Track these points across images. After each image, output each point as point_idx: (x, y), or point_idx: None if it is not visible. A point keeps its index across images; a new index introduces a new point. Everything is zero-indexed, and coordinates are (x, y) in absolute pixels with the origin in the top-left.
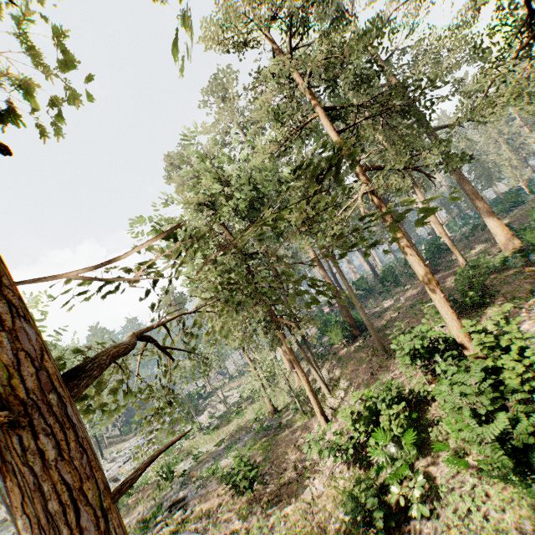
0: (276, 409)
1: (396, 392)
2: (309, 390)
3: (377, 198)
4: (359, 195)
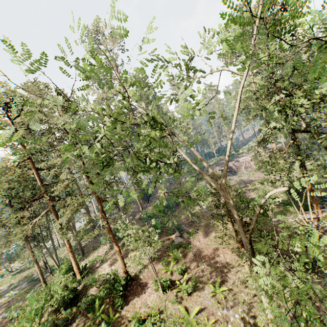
0: (47, 267)
1: (46, 292)
2: (40, 274)
3: (55, 214)
4: (35, 220)
